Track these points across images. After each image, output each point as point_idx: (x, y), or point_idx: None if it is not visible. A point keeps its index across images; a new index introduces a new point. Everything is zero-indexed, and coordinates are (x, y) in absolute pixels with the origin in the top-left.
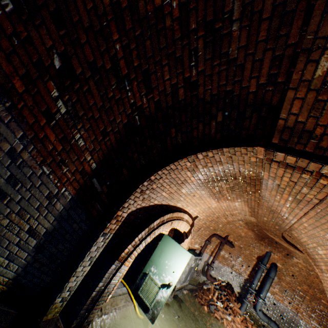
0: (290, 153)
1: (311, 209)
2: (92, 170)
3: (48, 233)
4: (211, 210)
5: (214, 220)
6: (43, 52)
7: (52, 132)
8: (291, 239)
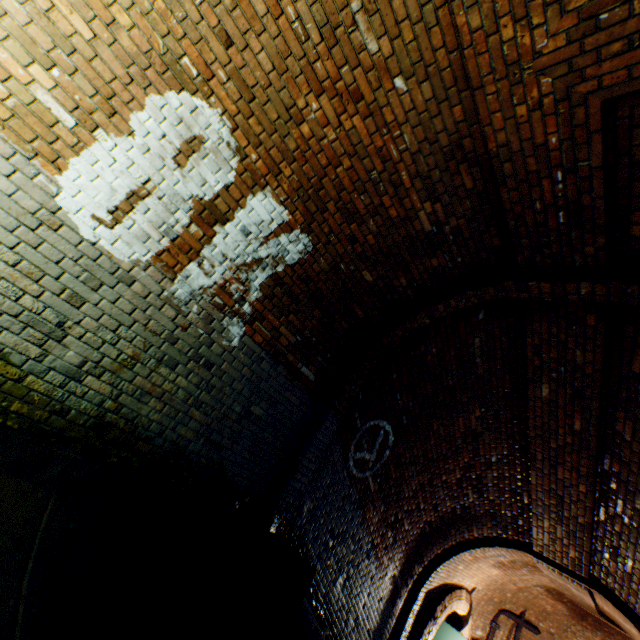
0: (547, 562)
1: (595, 595)
2: (398, 571)
3: (374, 630)
4: (492, 576)
5: (498, 587)
6: (389, 516)
7: (385, 555)
8: (614, 621)
